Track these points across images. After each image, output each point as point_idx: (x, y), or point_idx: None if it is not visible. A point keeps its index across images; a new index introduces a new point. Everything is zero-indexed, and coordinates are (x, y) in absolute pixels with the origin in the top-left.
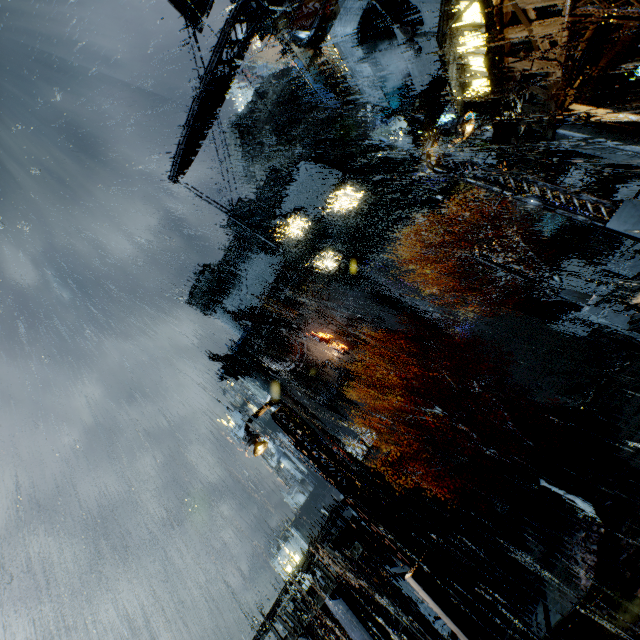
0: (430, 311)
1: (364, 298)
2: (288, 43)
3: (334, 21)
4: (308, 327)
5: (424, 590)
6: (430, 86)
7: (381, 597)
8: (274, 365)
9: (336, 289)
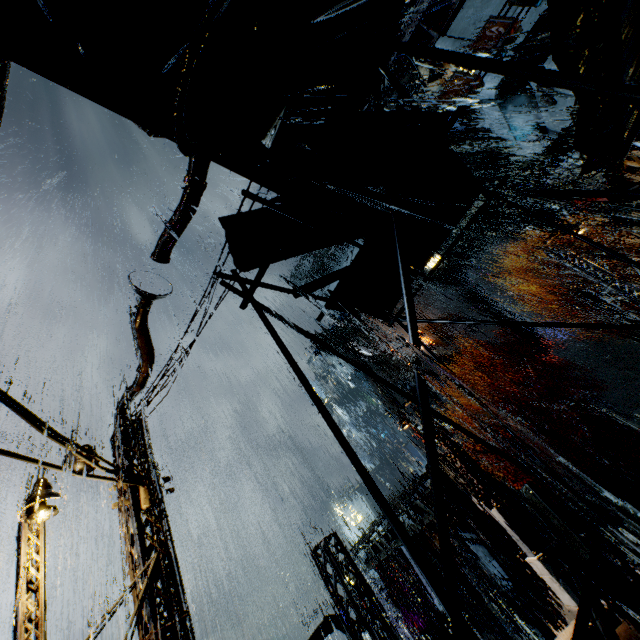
0: (527, 319)
1: (458, 298)
2: (426, 84)
3: (477, 95)
4: None
5: (502, 517)
6: (559, 137)
7: (456, 542)
8: (363, 348)
9: (431, 286)
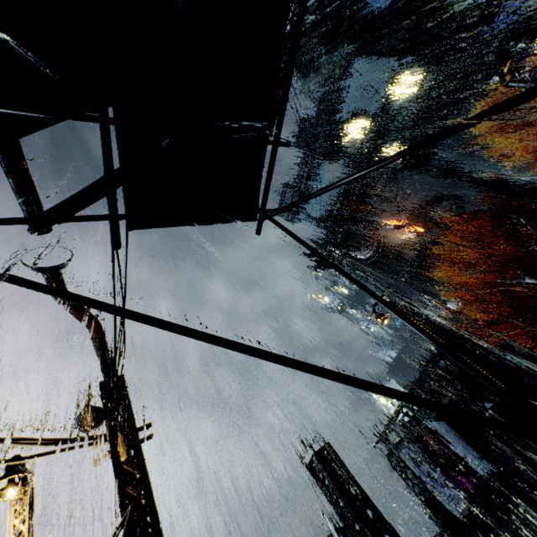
0: (516, 177)
1: (435, 180)
2: None
3: None
4: (381, 217)
5: None
6: None
7: None
8: (355, 254)
9: (404, 178)
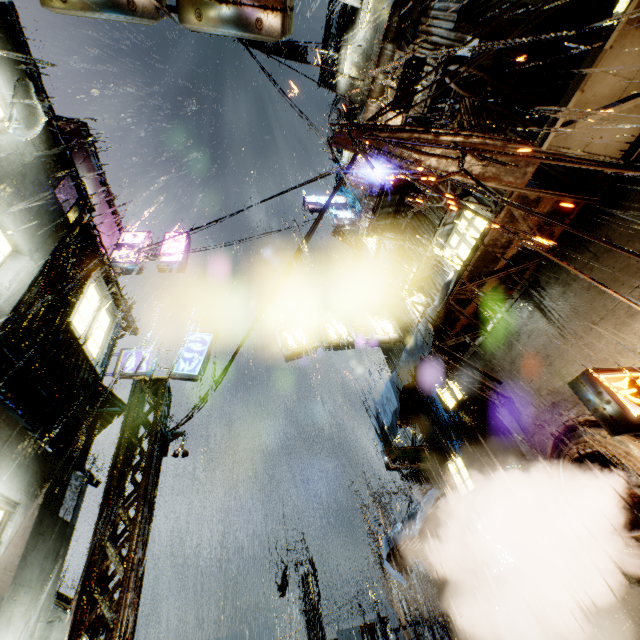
0: None
1: None
2: None
3: None
4: None
5: None
6: None
7: None
8: None
9: None
